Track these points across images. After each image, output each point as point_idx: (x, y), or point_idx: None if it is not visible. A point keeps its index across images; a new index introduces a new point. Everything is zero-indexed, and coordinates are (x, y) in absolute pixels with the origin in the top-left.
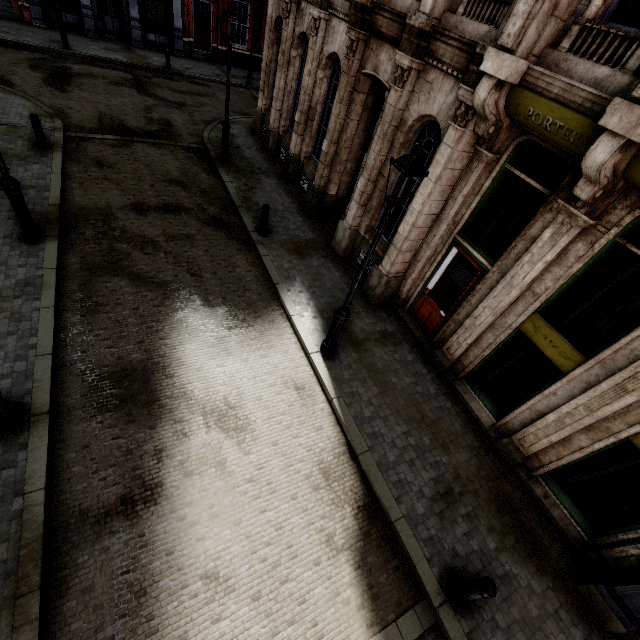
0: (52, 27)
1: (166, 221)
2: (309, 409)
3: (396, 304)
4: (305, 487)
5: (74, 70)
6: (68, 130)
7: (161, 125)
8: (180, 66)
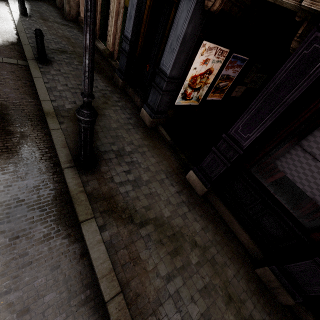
0: None
1: None
2: None
3: (78, 19)
4: None
5: None
6: None
7: None
8: None
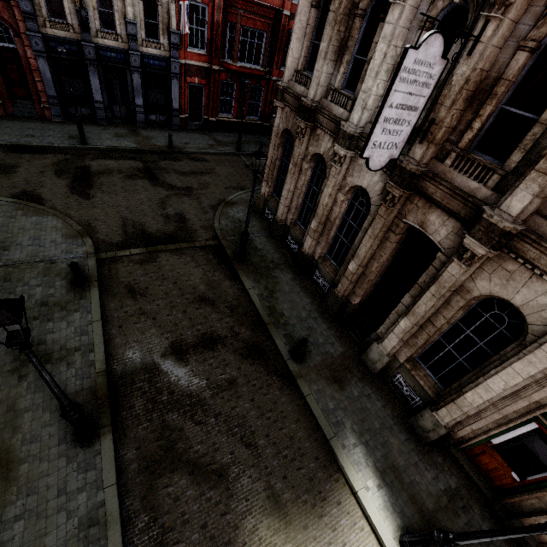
0: (69, 120)
1: (206, 363)
2: None
3: (449, 444)
4: None
5: (93, 168)
6: (98, 250)
7: (177, 222)
8: (179, 142)
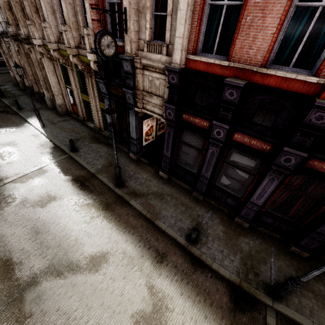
0: None
1: None
2: (37, 138)
3: (68, 112)
4: (35, 148)
5: None
6: None
7: None
8: None
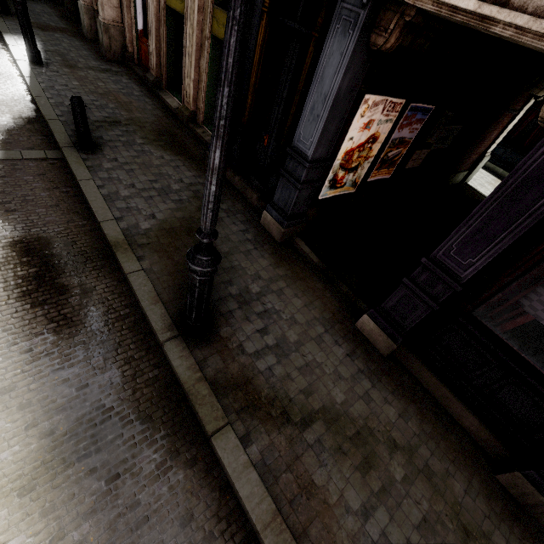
0: None
1: None
2: None
3: (126, 58)
4: None
5: None
6: None
7: None
8: None
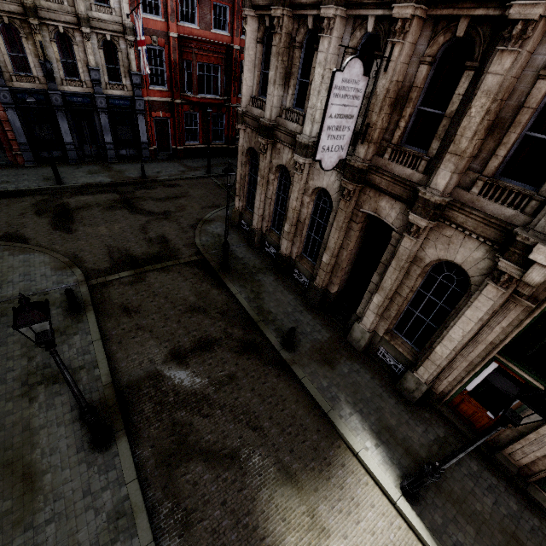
0: (41, 163)
1: (206, 364)
2: None
3: (433, 400)
4: None
5: (72, 205)
6: (88, 278)
7: (160, 243)
8: (151, 172)
